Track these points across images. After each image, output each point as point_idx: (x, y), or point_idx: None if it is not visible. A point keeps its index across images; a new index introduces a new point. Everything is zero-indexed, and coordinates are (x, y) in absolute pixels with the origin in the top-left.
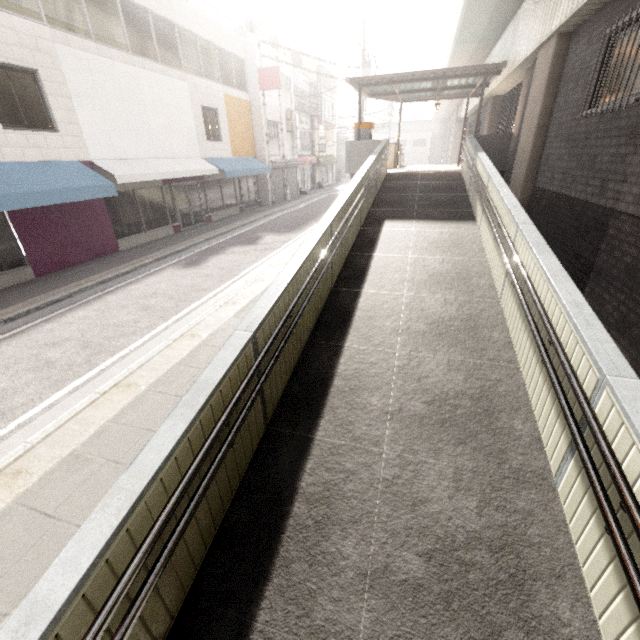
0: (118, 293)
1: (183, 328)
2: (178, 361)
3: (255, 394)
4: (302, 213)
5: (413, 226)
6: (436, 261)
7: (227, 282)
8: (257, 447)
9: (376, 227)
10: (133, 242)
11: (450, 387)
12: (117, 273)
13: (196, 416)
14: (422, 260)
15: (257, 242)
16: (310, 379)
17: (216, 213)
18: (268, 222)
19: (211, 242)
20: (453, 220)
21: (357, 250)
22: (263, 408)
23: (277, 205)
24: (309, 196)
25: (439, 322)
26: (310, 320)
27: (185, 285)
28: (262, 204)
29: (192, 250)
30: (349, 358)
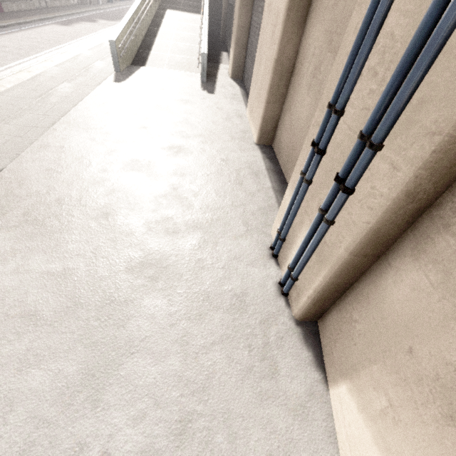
0: (36, 29)
1: (89, 39)
2: (96, 45)
3: (136, 30)
4: (116, 13)
5: (179, 13)
6: (186, 25)
7: (94, 33)
8: (136, 53)
9: (163, 11)
10: (9, 8)
11: (184, 48)
12: (23, 21)
13: (128, 21)
14: (181, 24)
15: (96, 22)
16: (147, 45)
17: (53, 1)
18: (95, 14)
19: (65, 18)
20: (196, 13)
21: (156, 18)
22: (136, 43)
23: (94, 6)
24: (115, 4)
25: (184, 38)
26: (143, 31)
27: (71, 31)
28: (82, 2)
29: (56, 19)
30: (157, 42)
